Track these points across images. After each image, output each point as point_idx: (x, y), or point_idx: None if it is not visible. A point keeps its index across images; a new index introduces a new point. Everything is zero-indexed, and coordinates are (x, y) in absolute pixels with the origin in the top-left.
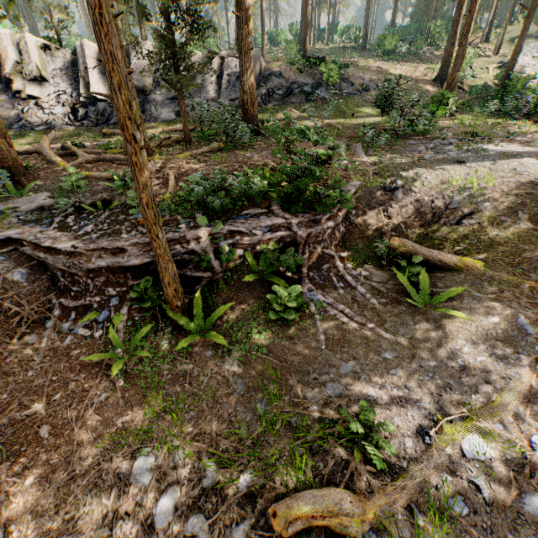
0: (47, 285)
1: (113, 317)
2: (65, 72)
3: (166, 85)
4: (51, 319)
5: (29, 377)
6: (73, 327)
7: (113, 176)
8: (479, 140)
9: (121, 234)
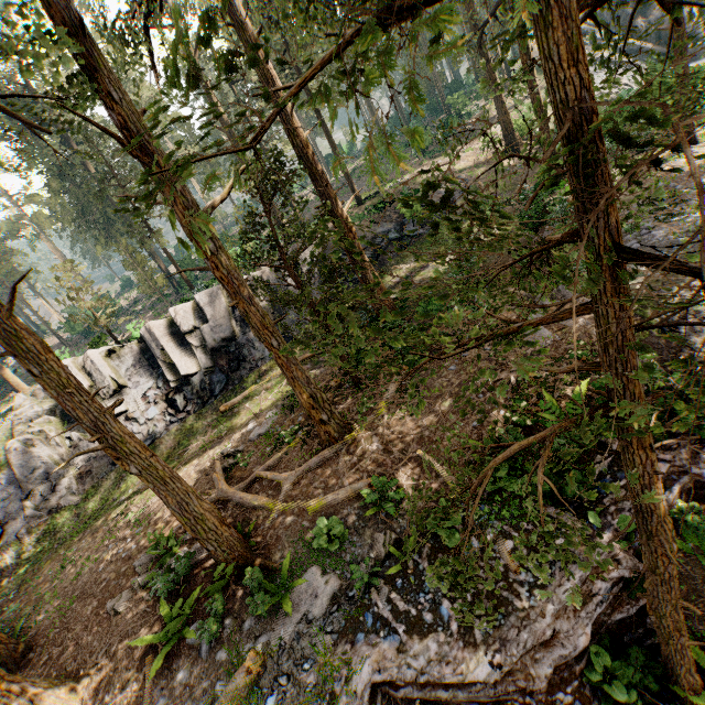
0: None
1: None
2: (139, 365)
3: None
4: None
5: None
6: None
7: (352, 492)
8: (679, 210)
9: (512, 603)
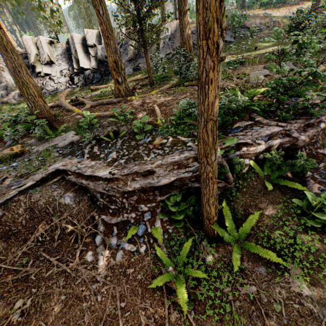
0: (88, 204)
1: (150, 231)
2: (64, 56)
3: (124, 52)
4: (99, 235)
5: (99, 302)
6: (119, 242)
7: (113, 113)
8: None
9: (143, 158)
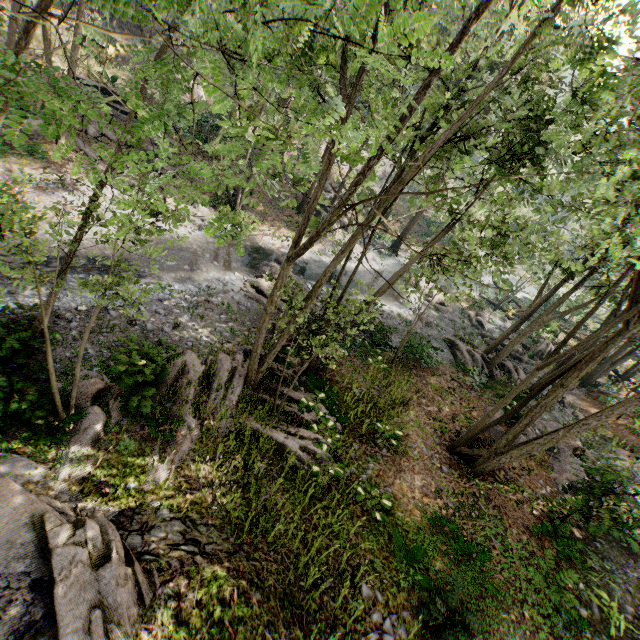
0: None
1: None
2: None
3: None
4: None
5: None
6: None
7: None
8: None
9: None
